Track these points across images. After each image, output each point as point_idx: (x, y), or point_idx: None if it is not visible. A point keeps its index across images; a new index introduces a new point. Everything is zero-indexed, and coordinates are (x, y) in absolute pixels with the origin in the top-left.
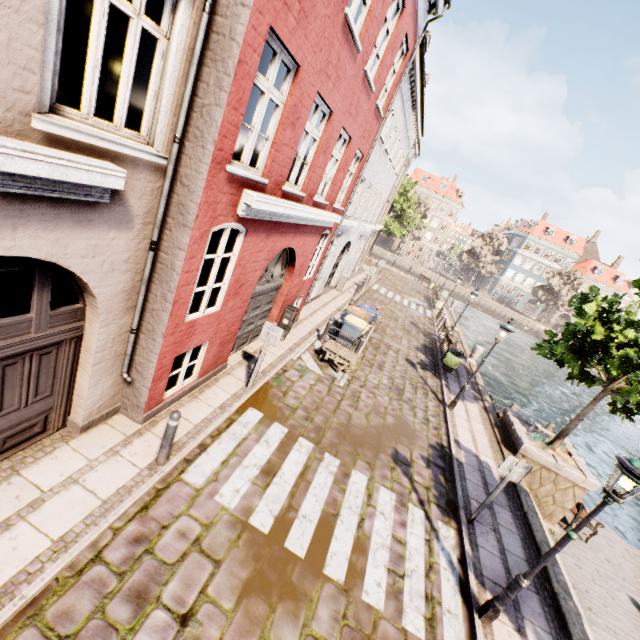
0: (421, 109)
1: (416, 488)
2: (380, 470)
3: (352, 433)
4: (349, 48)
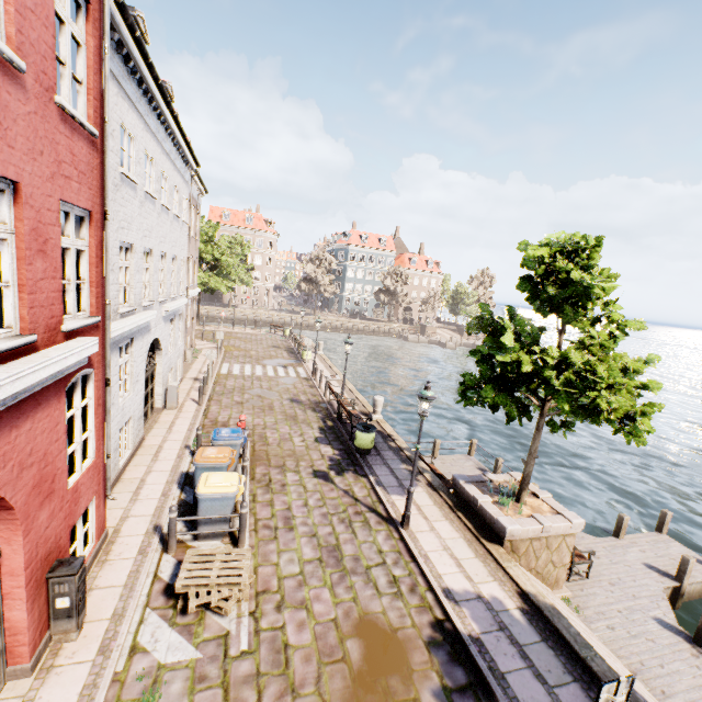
0: (178, 128)
1: None
2: None
3: None
4: None
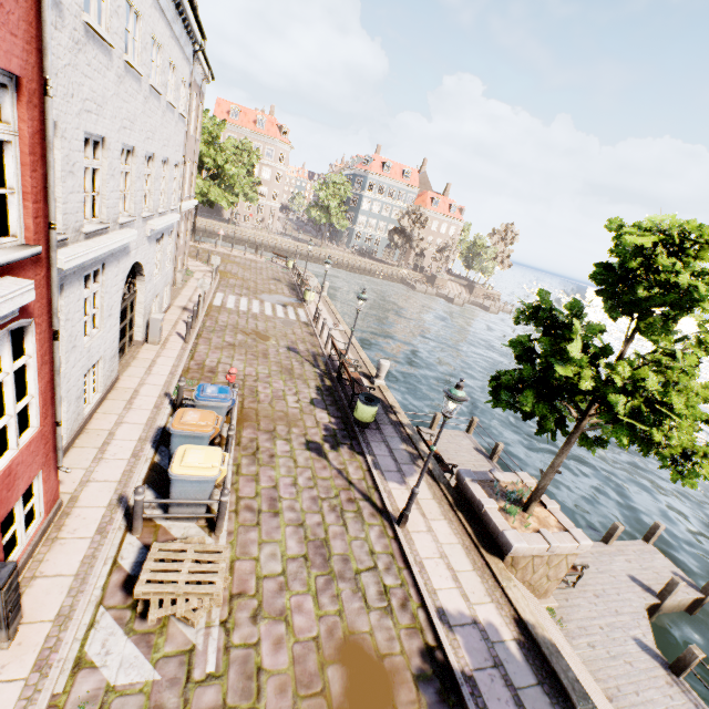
0: None
1: None
2: None
3: None
4: None
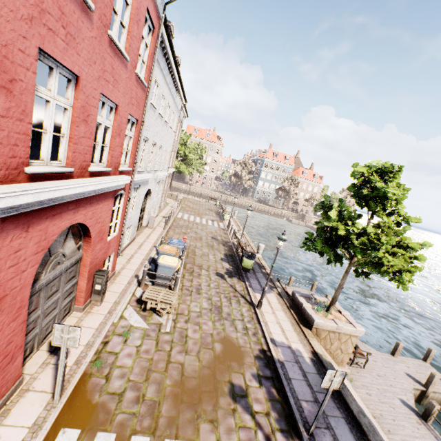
0: (180, 82)
1: (259, 422)
2: (224, 423)
3: (188, 388)
4: (75, 1)
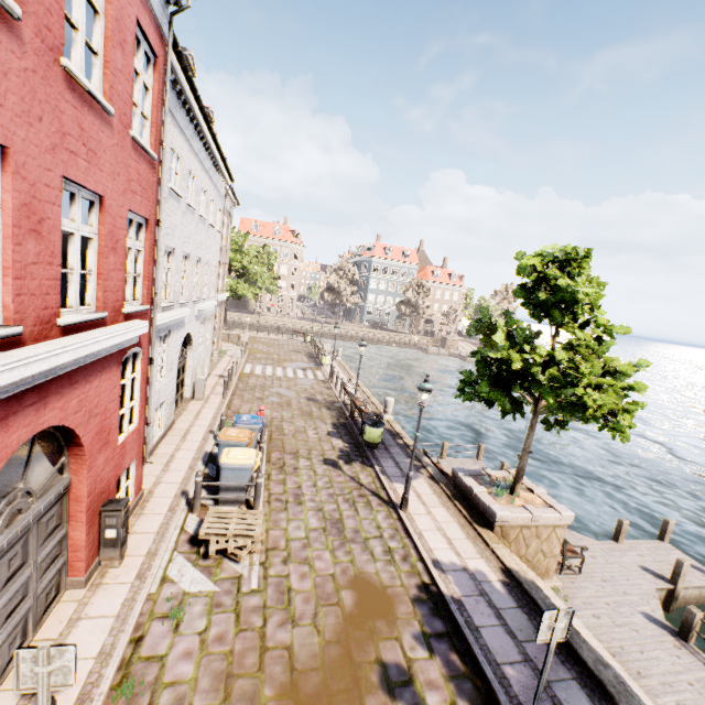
0: (217, 148)
1: None
2: None
3: (307, 695)
4: None
